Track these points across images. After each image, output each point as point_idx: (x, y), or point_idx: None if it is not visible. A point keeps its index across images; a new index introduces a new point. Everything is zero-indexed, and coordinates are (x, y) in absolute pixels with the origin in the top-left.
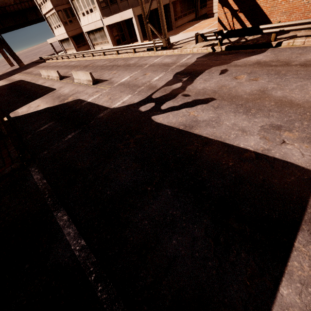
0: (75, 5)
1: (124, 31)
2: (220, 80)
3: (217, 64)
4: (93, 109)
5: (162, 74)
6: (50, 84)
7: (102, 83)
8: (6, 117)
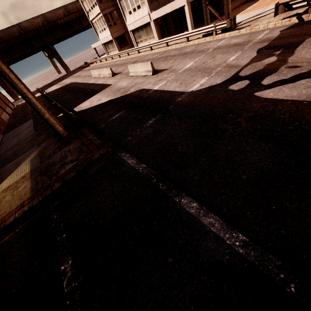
0: (122, 5)
1: (169, 24)
2: None
3: None
4: (165, 95)
5: (237, 53)
6: (103, 81)
7: (162, 72)
8: (71, 112)
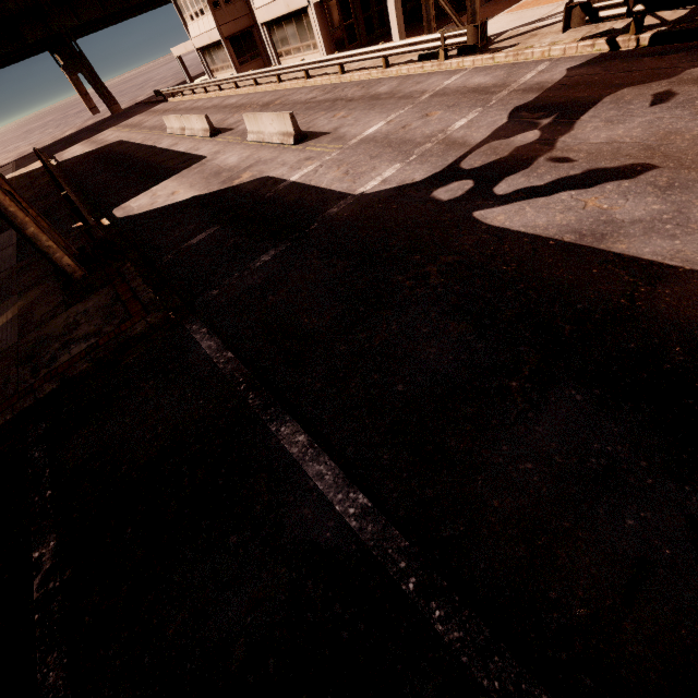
0: None
1: (354, 18)
2: (657, 119)
3: (636, 81)
4: (308, 197)
5: (474, 112)
6: (190, 146)
7: (317, 141)
8: (107, 218)
